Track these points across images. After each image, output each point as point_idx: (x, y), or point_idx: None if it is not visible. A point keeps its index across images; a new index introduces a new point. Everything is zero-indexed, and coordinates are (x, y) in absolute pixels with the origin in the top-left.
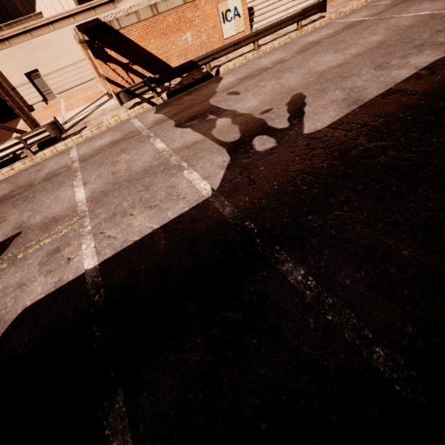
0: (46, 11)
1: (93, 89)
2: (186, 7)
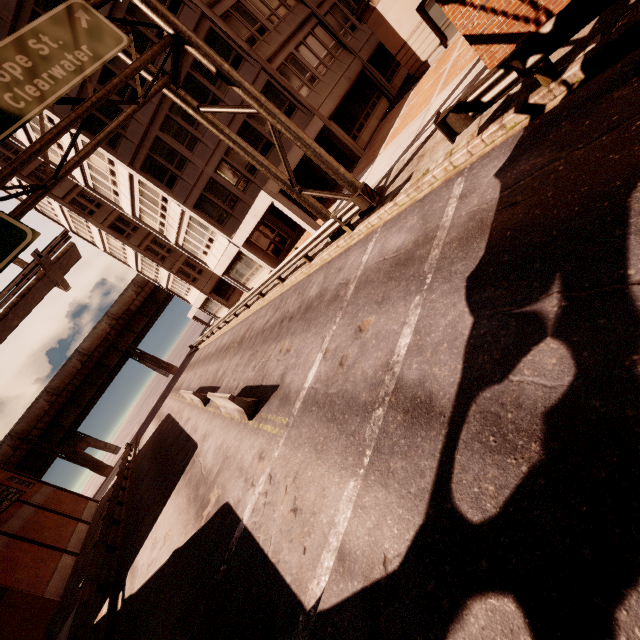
0: None
1: None
2: None
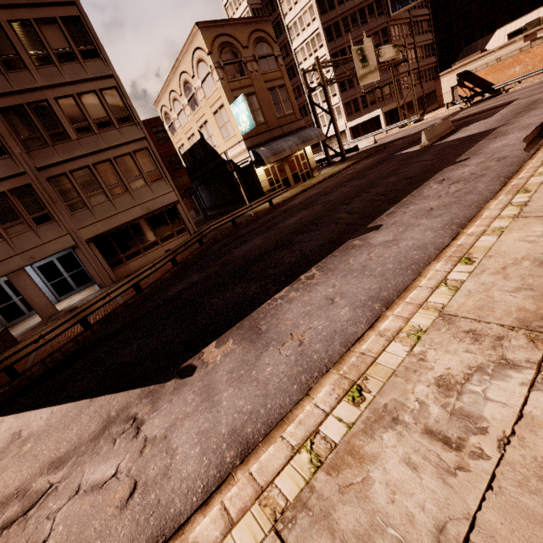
0: (492, 45)
1: None
2: (521, 54)
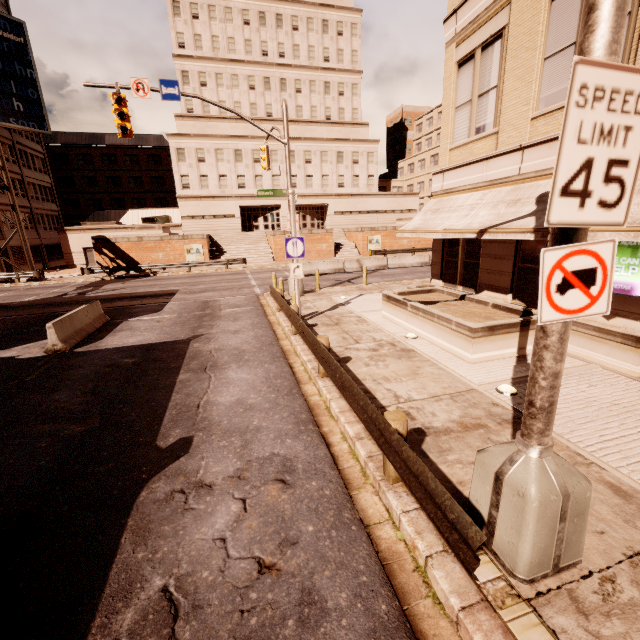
0: (127, 221)
1: None
2: (163, 242)
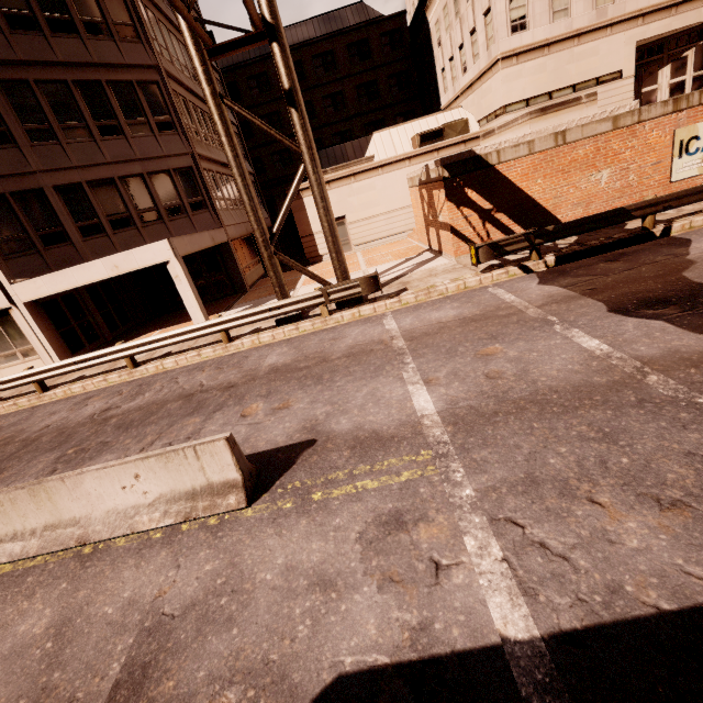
0: (376, 156)
1: (403, 243)
2: (615, 134)
